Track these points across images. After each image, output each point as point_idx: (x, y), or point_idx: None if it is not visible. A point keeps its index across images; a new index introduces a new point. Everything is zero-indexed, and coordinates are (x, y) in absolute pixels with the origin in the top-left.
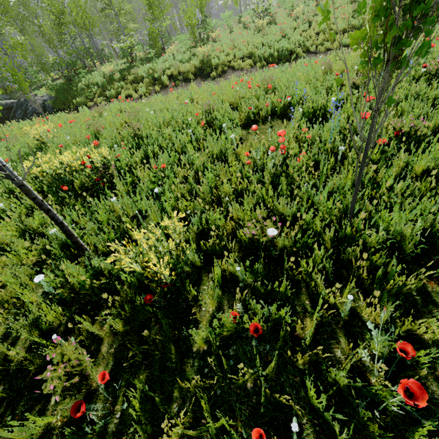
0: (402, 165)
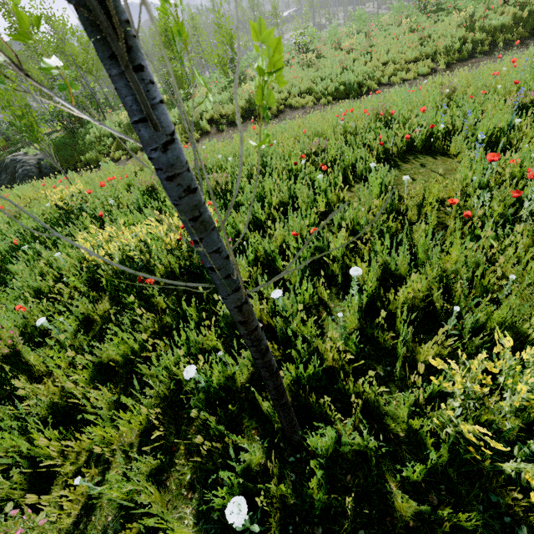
0: None
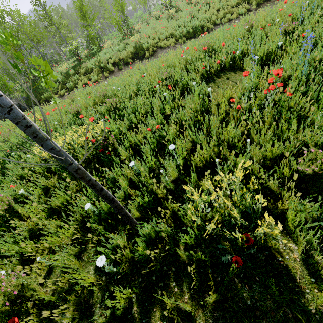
0: None
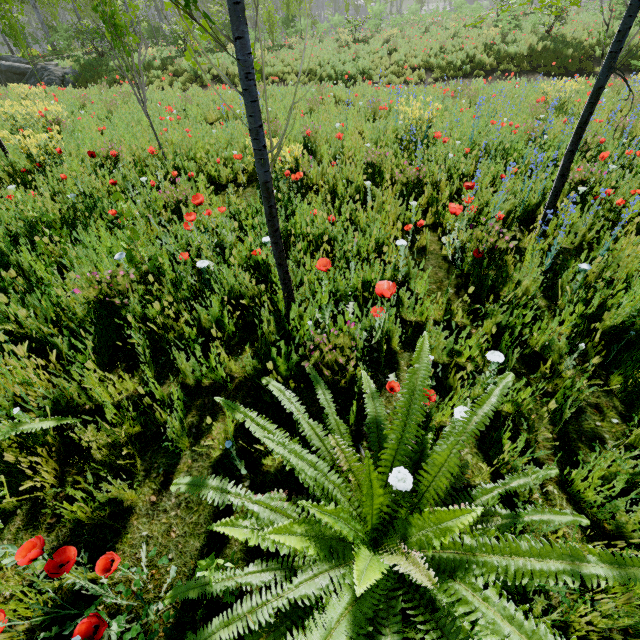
0: (243, 147)
